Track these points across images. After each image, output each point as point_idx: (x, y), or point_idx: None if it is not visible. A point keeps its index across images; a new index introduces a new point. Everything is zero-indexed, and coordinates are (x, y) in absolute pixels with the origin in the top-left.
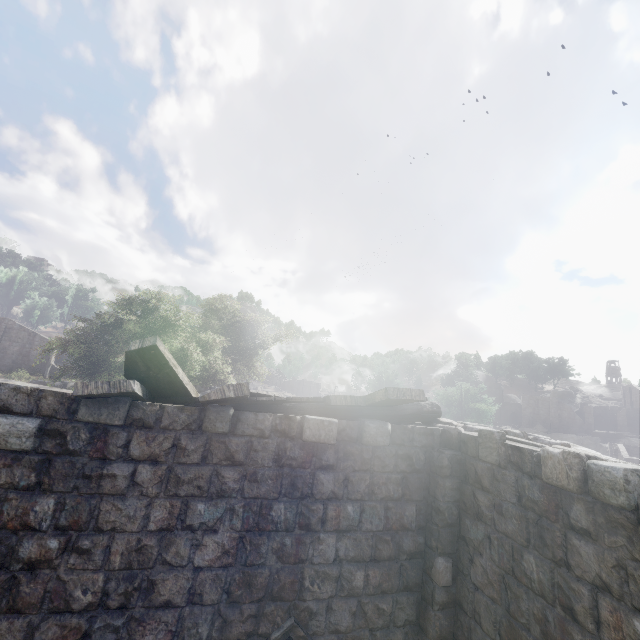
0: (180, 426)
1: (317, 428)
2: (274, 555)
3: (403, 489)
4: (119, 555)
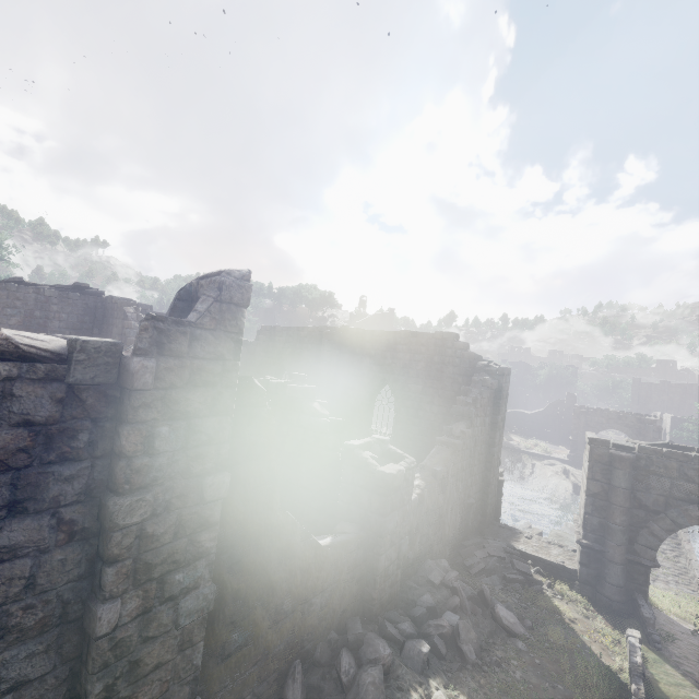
0: None
1: (50, 292)
2: (37, 324)
3: (85, 312)
4: None
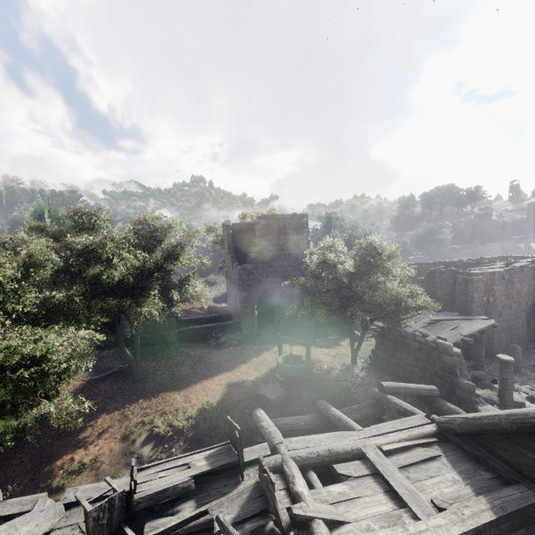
0: (519, 272)
1: None
2: (532, 289)
3: None
4: (516, 291)
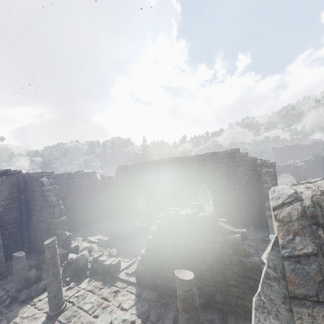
0: None
1: None
2: None
3: (12, 187)
4: None
